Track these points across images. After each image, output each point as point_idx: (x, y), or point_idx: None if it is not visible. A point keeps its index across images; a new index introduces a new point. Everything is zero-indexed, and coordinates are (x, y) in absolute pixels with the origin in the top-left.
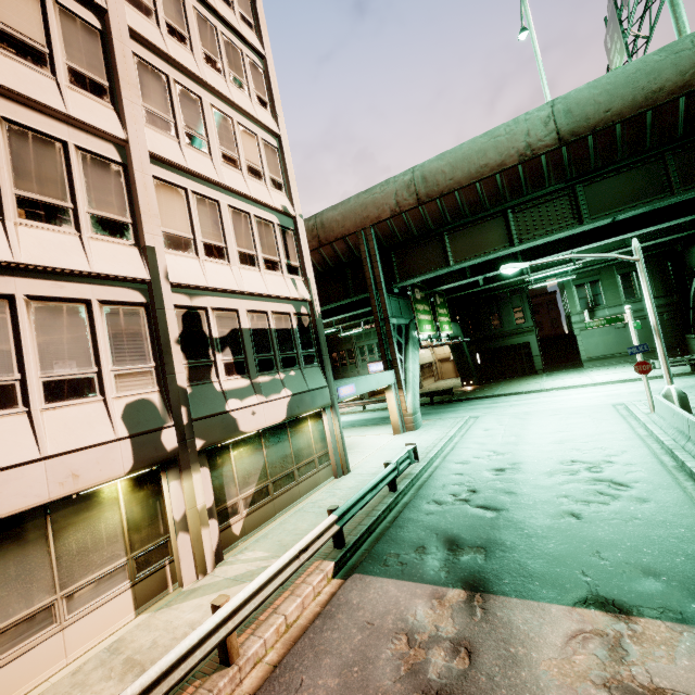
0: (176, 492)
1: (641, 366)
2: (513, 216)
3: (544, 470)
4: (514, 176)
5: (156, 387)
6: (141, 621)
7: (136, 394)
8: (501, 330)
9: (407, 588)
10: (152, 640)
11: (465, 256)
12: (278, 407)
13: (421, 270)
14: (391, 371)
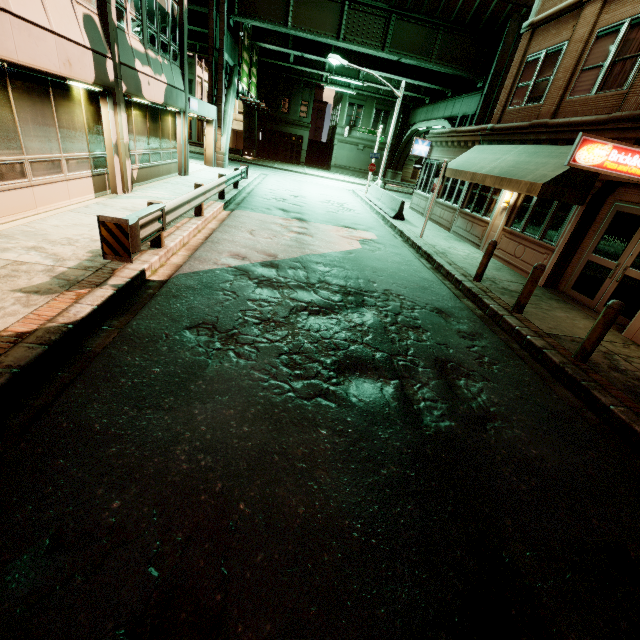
0: (112, 121)
1: (372, 166)
2: (348, 10)
3: (318, 201)
4: None
5: (96, 9)
6: (105, 200)
7: (86, 7)
8: (287, 116)
9: (270, 216)
10: (130, 206)
11: (302, 25)
12: (160, 89)
13: (262, 15)
14: (216, 108)
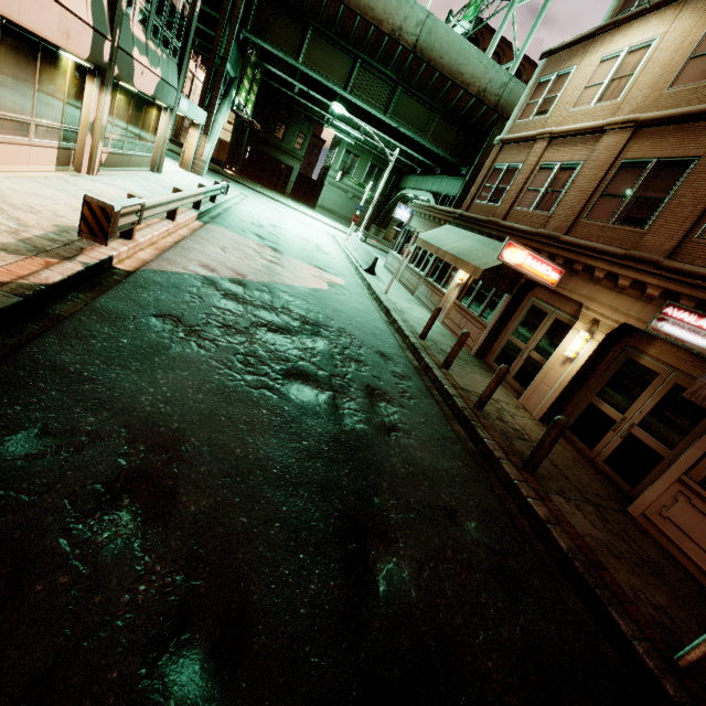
0: (95, 99)
1: (356, 218)
2: (359, 68)
3: (297, 236)
4: (380, 40)
5: None
6: (67, 176)
7: None
8: (280, 143)
9: (245, 239)
10: (96, 190)
11: (313, 65)
12: (153, 82)
13: (274, 41)
14: (206, 113)
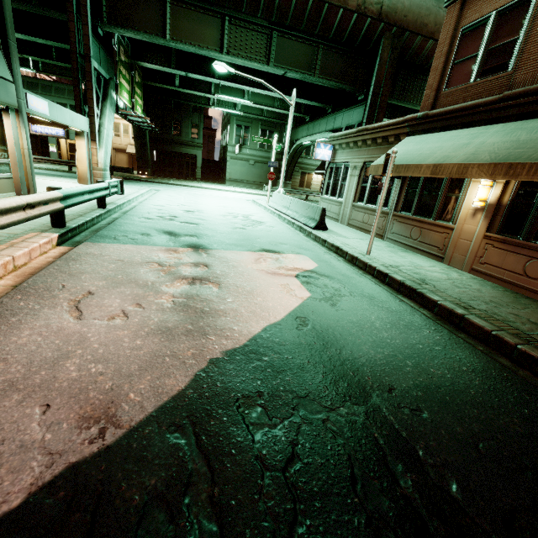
0: None
1: (271, 175)
2: (228, 25)
3: (219, 214)
4: None
5: None
6: None
7: None
8: (179, 138)
9: (145, 247)
10: None
11: (182, 38)
12: None
13: (135, 26)
14: (86, 118)
